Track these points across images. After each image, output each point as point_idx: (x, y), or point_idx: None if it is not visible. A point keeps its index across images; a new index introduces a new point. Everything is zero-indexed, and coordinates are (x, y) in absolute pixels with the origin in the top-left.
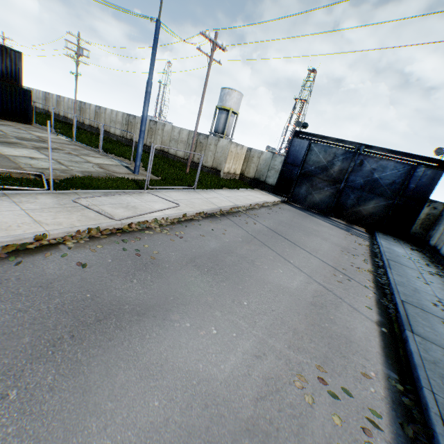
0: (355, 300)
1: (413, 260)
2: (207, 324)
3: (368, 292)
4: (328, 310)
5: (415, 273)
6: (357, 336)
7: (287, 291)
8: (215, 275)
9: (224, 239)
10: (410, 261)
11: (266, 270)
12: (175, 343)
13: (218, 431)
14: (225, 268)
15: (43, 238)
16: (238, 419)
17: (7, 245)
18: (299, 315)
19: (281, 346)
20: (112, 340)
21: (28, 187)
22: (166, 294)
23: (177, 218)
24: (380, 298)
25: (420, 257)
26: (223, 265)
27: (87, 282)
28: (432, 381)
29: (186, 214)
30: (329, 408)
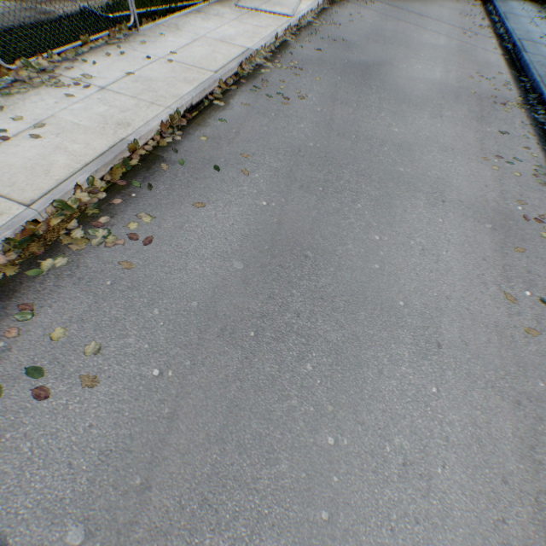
0: (484, 46)
1: (526, 11)
2: (413, 66)
3: (491, 41)
4: (470, 53)
5: (527, 21)
6: (491, 62)
7: (440, 48)
8: (390, 45)
9: (368, 22)
10: (523, 13)
11: (417, 38)
12: (408, 73)
13: (449, 90)
14: (391, 41)
15: (277, 39)
16: (454, 87)
17: (270, 46)
18: (455, 57)
19: (455, 69)
20: (382, 75)
21: (192, 2)
22: (378, 57)
23: (315, 11)
24: (500, 44)
25: (532, 7)
26: (388, 39)
27: (336, 57)
28: (535, 68)
29: (319, 3)
30: (487, 83)
